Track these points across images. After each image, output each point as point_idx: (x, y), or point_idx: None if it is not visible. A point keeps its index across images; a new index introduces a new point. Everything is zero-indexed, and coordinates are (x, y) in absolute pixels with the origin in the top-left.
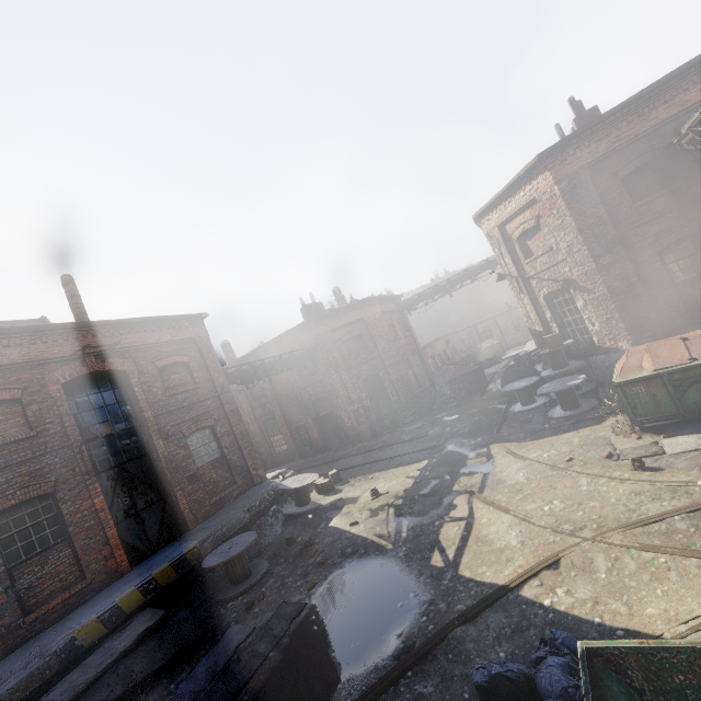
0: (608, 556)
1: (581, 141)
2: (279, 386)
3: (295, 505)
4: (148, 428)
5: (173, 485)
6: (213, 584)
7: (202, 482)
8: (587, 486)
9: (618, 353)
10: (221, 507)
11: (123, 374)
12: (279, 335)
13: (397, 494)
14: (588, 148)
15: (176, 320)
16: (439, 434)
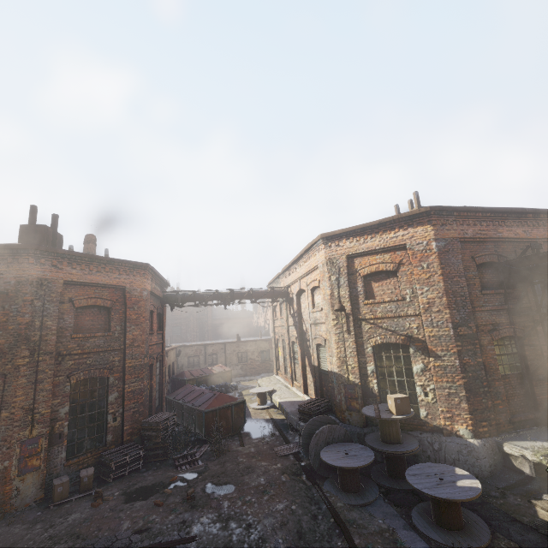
0: None
1: (458, 217)
2: None
3: None
4: None
5: None
6: None
7: None
8: None
9: (452, 437)
10: None
11: None
12: None
13: None
14: (462, 226)
15: None
16: (223, 543)
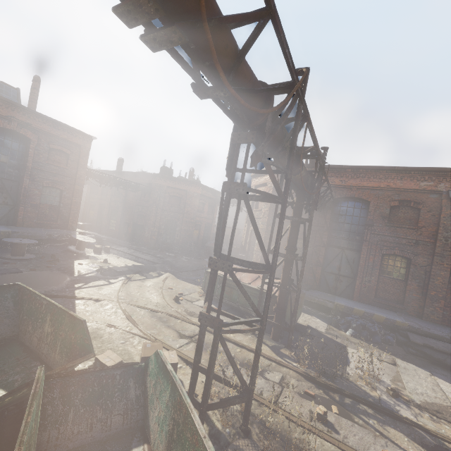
0: (112, 306)
1: None
2: (129, 197)
3: (75, 247)
4: (25, 171)
5: (21, 202)
6: (6, 251)
7: (38, 210)
8: (154, 295)
9: None
10: (41, 227)
11: (29, 139)
12: (142, 172)
13: (110, 265)
14: None
15: (76, 131)
16: (168, 261)
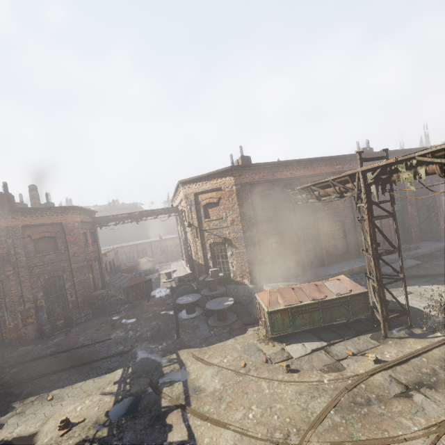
0: None
1: (249, 170)
2: None
3: None
4: None
5: None
6: None
7: None
8: (268, 390)
9: (242, 285)
10: None
11: None
12: None
13: (97, 421)
14: (252, 175)
15: None
16: (124, 338)
